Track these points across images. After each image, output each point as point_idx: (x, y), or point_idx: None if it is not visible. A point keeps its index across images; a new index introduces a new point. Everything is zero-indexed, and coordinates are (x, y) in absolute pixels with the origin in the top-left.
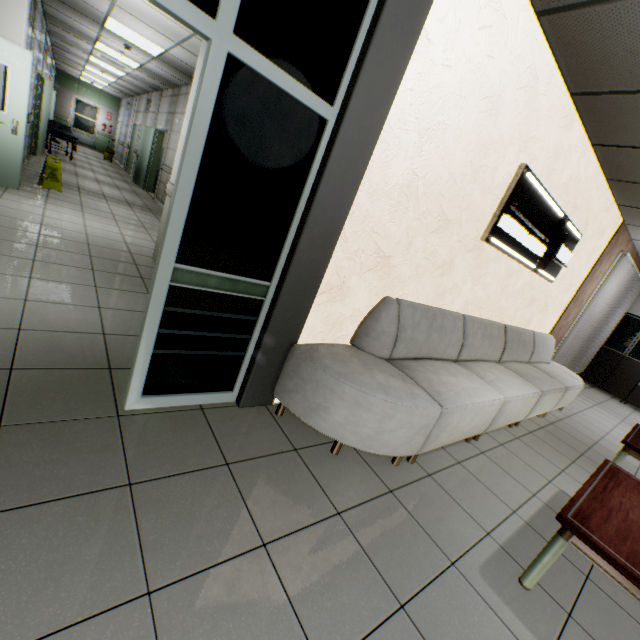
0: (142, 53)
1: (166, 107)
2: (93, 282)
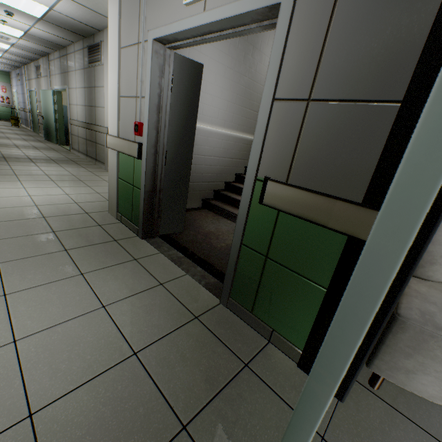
0: (25, 17)
1: (57, 69)
2: (75, 268)
